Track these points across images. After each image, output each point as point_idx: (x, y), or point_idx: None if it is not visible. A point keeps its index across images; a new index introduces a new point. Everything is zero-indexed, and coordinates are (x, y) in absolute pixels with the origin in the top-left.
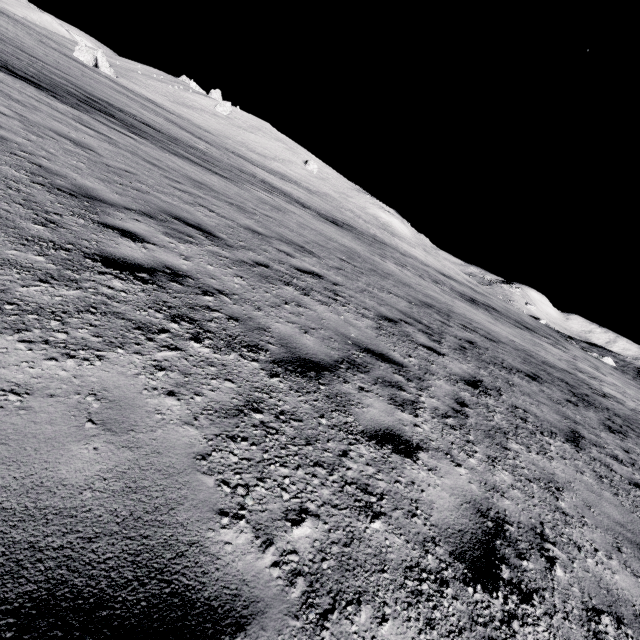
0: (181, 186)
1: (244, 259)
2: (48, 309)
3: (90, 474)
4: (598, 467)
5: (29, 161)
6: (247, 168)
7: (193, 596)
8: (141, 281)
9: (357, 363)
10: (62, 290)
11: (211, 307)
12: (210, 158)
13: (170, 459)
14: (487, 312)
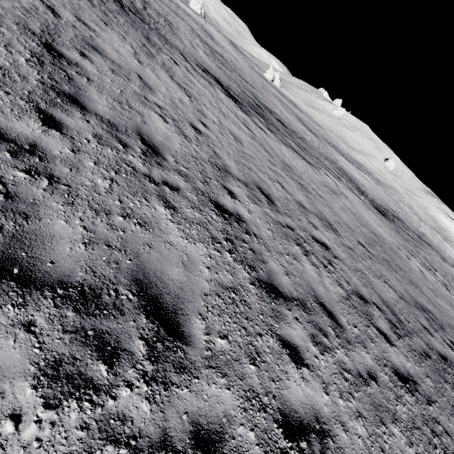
0: (274, 168)
1: (281, 221)
2: (189, 219)
3: (174, 277)
4: None
5: (212, 149)
6: (333, 156)
7: (180, 326)
8: (224, 218)
9: (306, 306)
10: (196, 213)
11: (245, 241)
12: (308, 147)
13: (195, 288)
14: None
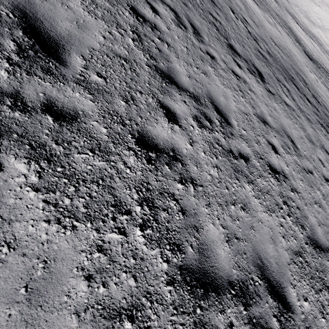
0: None
1: None
2: None
3: None
4: (275, 80)
5: None
6: (286, 19)
7: None
8: None
9: (226, 15)
10: None
11: None
12: (263, 2)
13: None
14: None
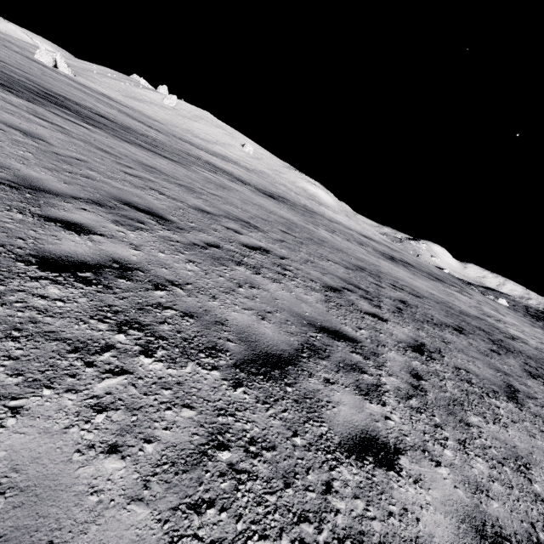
0: (132, 171)
1: (195, 241)
2: None
3: None
4: (542, 424)
5: None
6: (193, 151)
7: None
8: (83, 282)
9: (317, 347)
10: None
11: (163, 304)
12: (160, 144)
13: None
14: (405, 268)
